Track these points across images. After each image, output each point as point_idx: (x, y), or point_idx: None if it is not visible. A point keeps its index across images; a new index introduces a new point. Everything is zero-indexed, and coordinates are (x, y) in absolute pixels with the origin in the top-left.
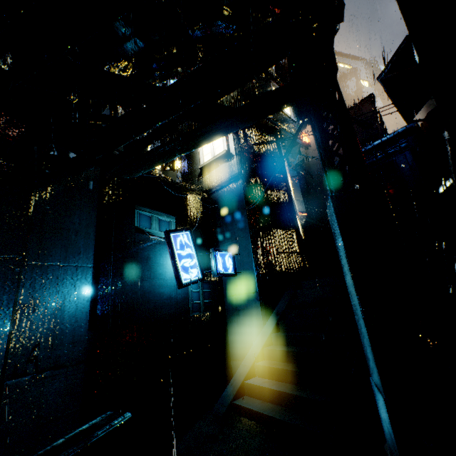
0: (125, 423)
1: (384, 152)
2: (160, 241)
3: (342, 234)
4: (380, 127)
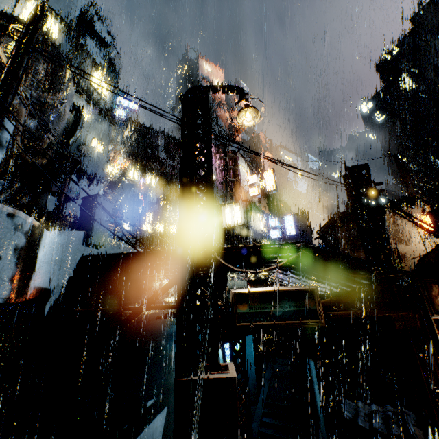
0: None
1: None
2: None
3: (317, 377)
4: (310, 235)
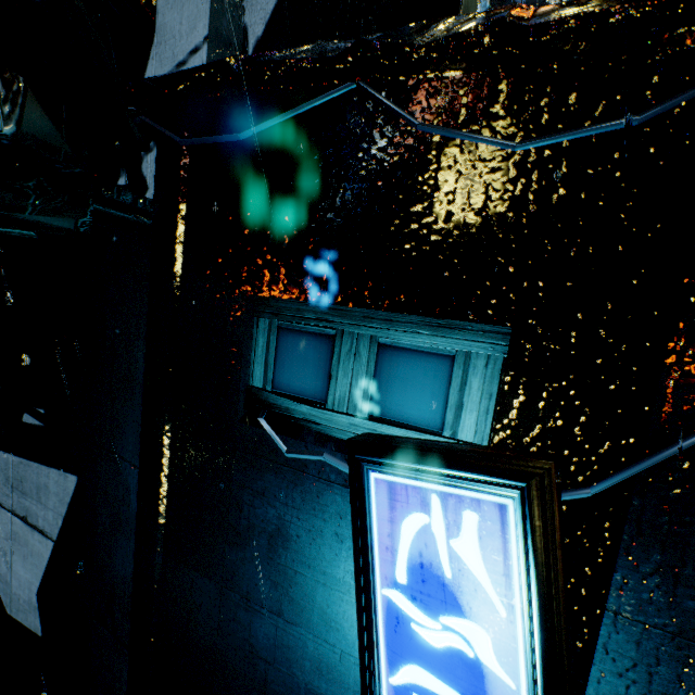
0: None
1: None
2: None
3: None
4: None
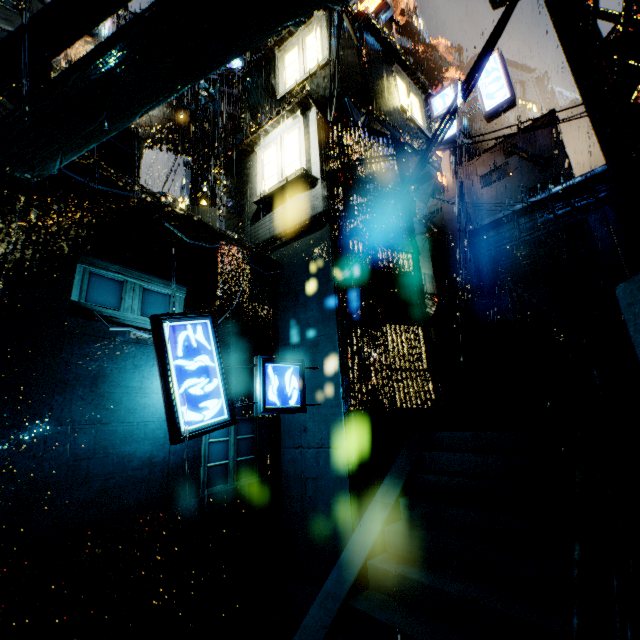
0: None
1: (568, 206)
2: (140, 336)
3: None
4: (564, 164)
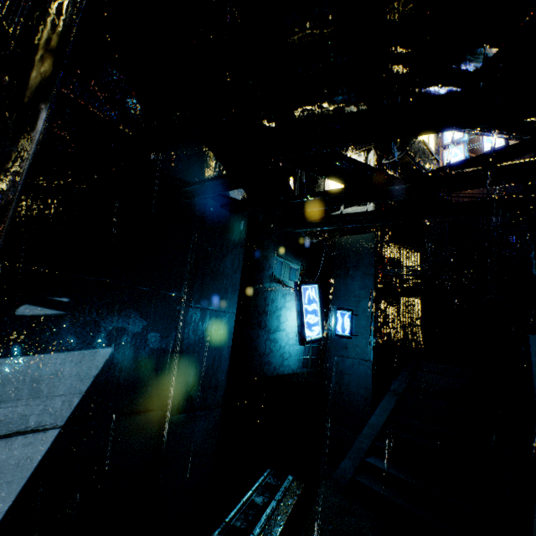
0: (294, 487)
1: None
2: (289, 291)
3: None
4: None
